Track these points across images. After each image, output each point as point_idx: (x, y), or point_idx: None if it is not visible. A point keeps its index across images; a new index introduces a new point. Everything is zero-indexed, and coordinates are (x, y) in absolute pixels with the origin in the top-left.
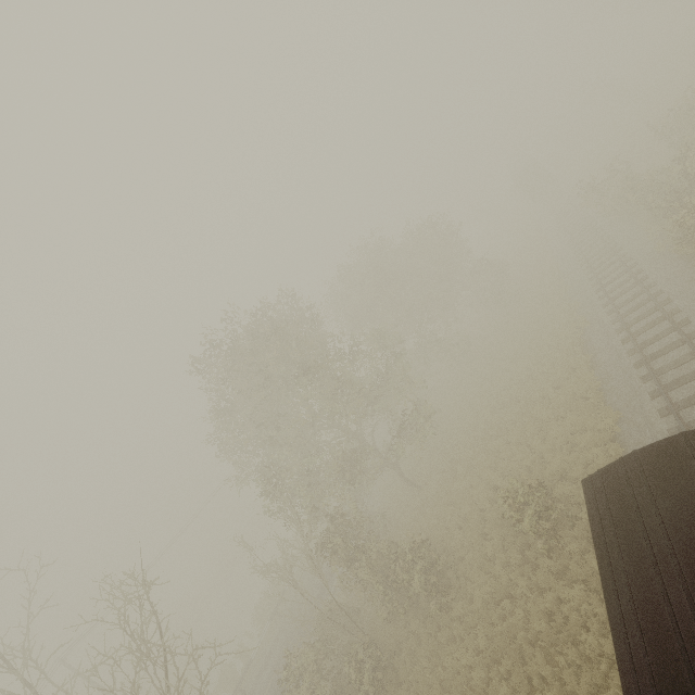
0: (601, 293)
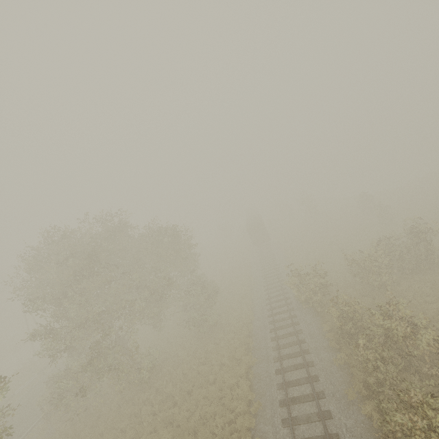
0: (285, 412)
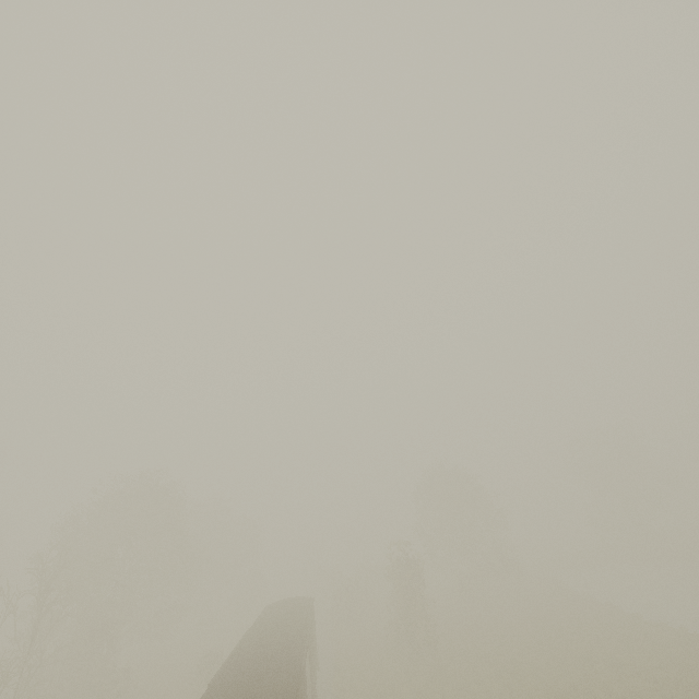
0: None
